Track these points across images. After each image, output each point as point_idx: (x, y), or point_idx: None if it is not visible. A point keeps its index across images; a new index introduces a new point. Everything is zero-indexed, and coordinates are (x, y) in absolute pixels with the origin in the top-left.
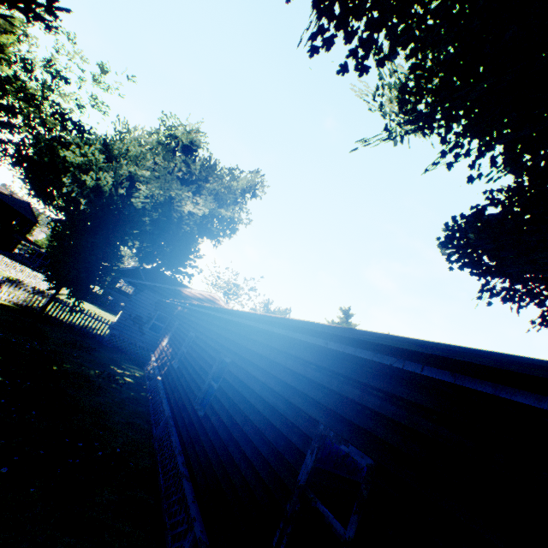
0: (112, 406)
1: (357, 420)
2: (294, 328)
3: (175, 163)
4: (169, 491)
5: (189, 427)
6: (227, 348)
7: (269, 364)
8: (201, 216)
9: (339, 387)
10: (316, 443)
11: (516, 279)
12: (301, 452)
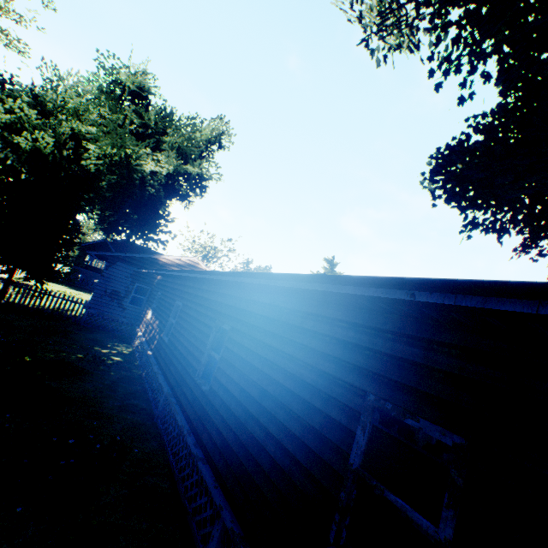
0: (103, 390)
1: (425, 387)
2: (341, 279)
3: (125, 114)
4: (184, 473)
5: (194, 404)
6: (223, 313)
7: (281, 327)
8: (165, 175)
9: (387, 347)
10: (367, 417)
11: (499, 209)
12: (348, 429)
